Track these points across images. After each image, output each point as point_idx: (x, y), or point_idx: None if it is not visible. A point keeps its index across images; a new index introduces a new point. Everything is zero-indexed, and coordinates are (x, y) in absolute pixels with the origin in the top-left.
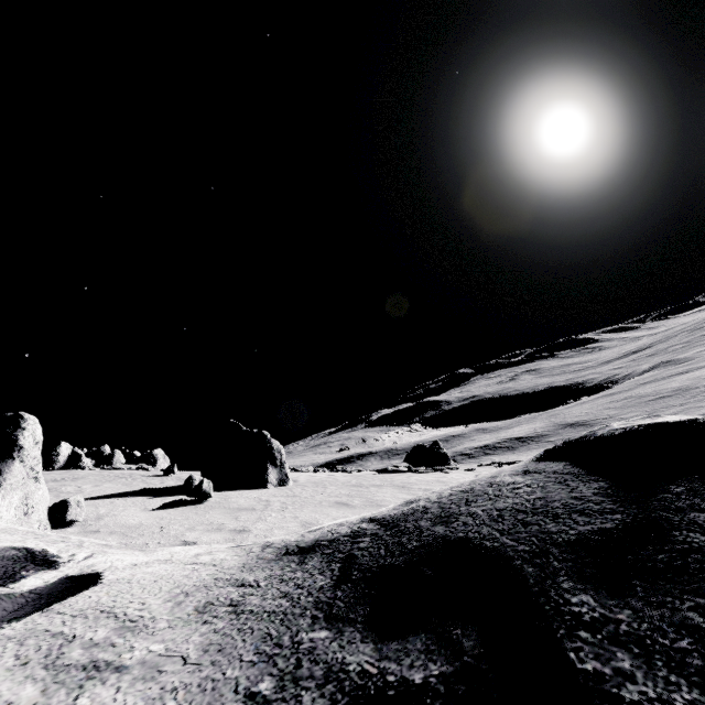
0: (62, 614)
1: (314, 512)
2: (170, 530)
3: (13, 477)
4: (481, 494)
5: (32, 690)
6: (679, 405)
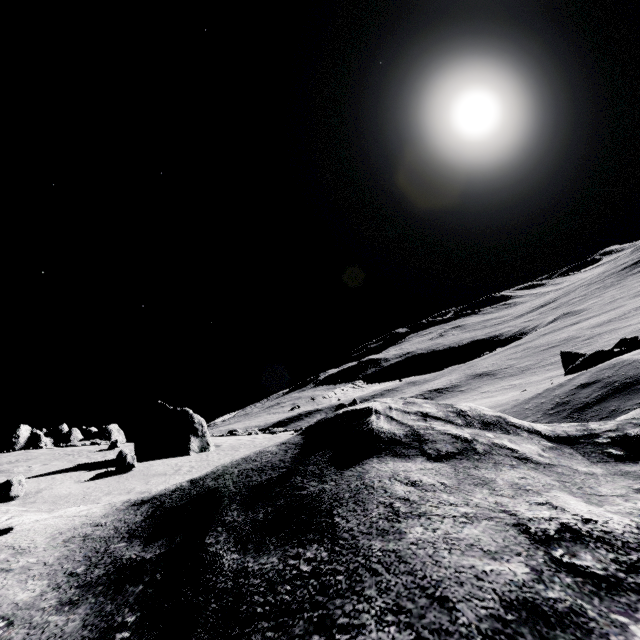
0: None
1: None
2: (91, 496)
3: None
4: (249, 459)
5: None
6: None
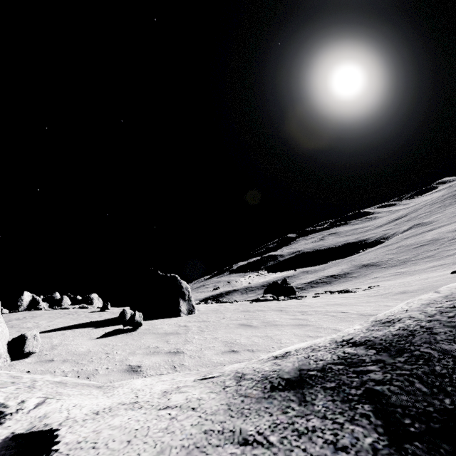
0: None
1: (228, 333)
2: (114, 355)
3: None
4: None
5: None
6: (434, 250)
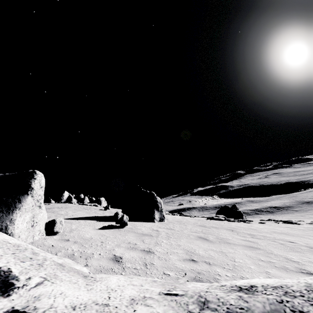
0: None
1: (189, 243)
2: (106, 244)
3: (27, 205)
4: None
5: None
6: None
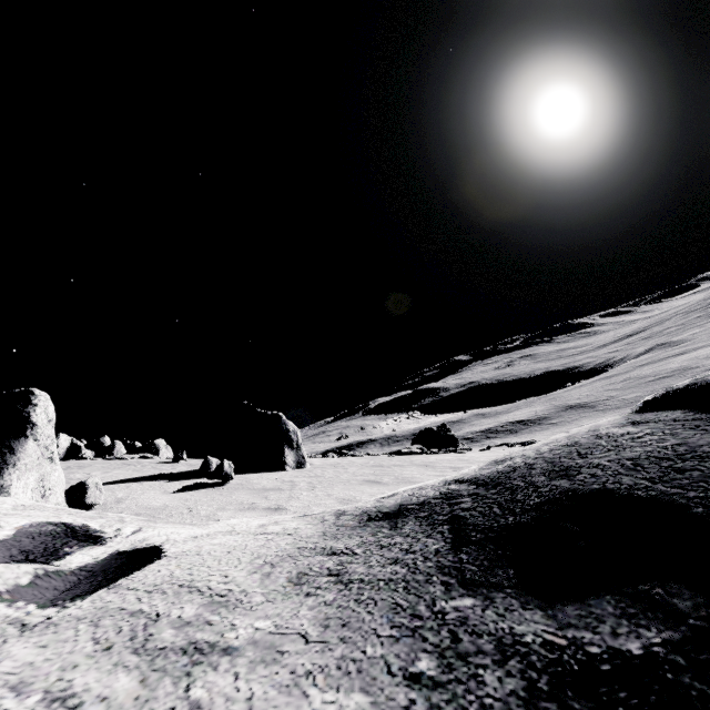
0: (133, 590)
1: (347, 490)
2: (199, 510)
3: (28, 457)
4: (593, 446)
5: (127, 680)
6: None
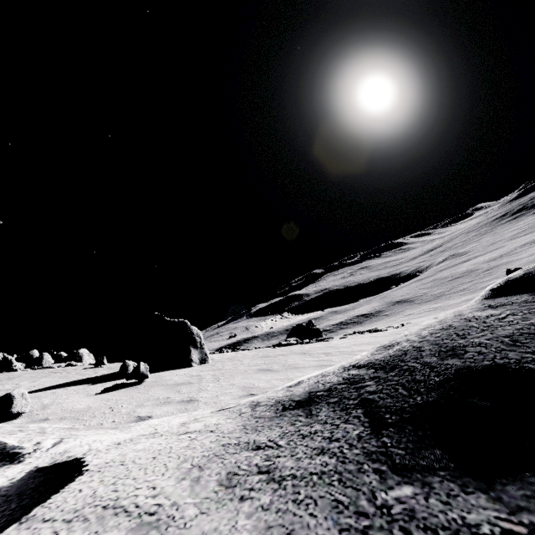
0: (49, 521)
1: (246, 379)
2: (120, 409)
3: None
4: (467, 327)
5: None
6: (468, 282)
